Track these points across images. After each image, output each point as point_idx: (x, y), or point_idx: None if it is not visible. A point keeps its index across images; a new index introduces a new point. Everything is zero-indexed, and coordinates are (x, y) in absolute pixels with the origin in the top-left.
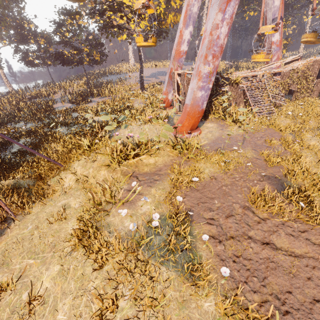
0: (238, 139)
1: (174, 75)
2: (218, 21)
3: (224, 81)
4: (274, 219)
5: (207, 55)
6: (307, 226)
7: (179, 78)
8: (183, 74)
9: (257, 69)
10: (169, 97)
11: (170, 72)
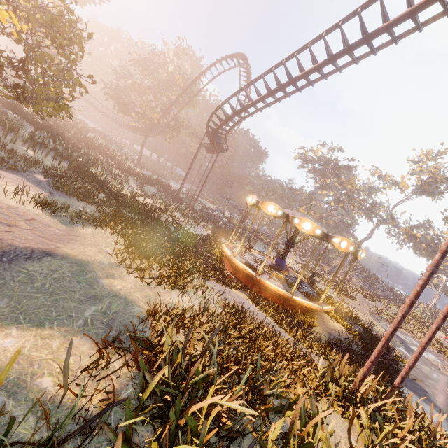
0: None
1: None
2: None
3: None
4: None
5: None
6: None
7: None
8: None
9: None
10: None
11: None
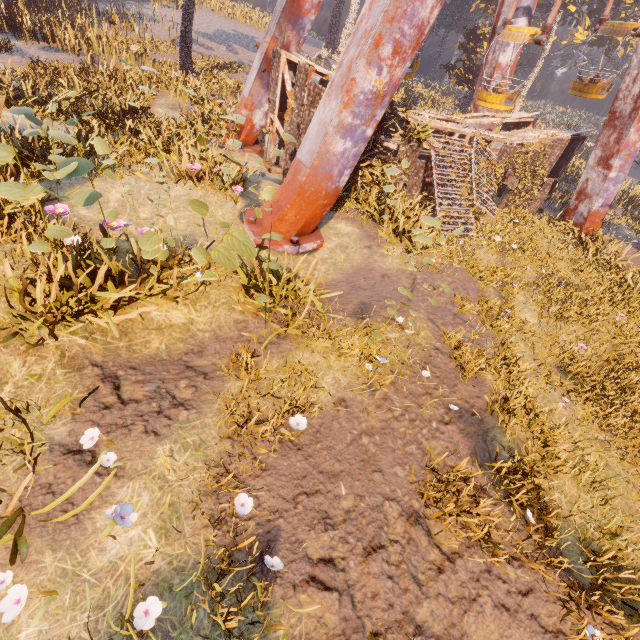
0: (402, 285)
1: (278, 62)
2: None
3: (397, 126)
4: (472, 554)
5: (381, 38)
6: (534, 575)
7: (291, 75)
8: (305, 69)
9: (458, 116)
10: (256, 120)
11: (268, 48)
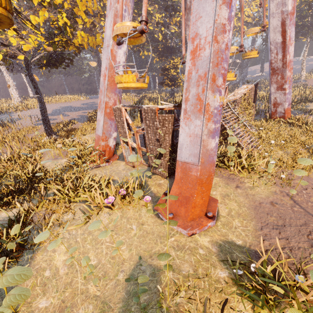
0: (289, 204)
1: (120, 112)
2: (223, 19)
3: None
4: None
5: (215, 76)
6: None
7: None
8: (152, 110)
9: None
10: (110, 143)
11: (105, 108)
